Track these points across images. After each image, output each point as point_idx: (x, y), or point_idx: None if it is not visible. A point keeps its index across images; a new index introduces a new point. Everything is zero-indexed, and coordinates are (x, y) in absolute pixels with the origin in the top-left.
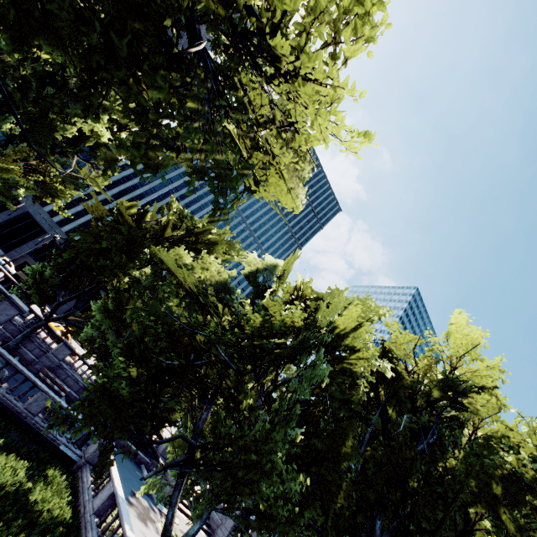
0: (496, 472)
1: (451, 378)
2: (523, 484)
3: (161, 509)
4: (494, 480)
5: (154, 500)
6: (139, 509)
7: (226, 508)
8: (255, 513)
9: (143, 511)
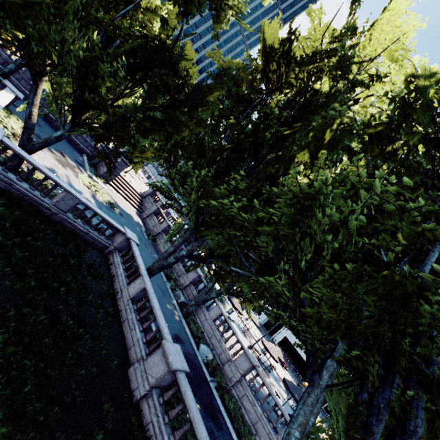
0: (334, 124)
1: (347, 59)
2: (352, 129)
3: (91, 175)
4: (328, 131)
5: (86, 169)
6: (61, 159)
7: (31, 66)
8: (104, 127)
9: (65, 162)
